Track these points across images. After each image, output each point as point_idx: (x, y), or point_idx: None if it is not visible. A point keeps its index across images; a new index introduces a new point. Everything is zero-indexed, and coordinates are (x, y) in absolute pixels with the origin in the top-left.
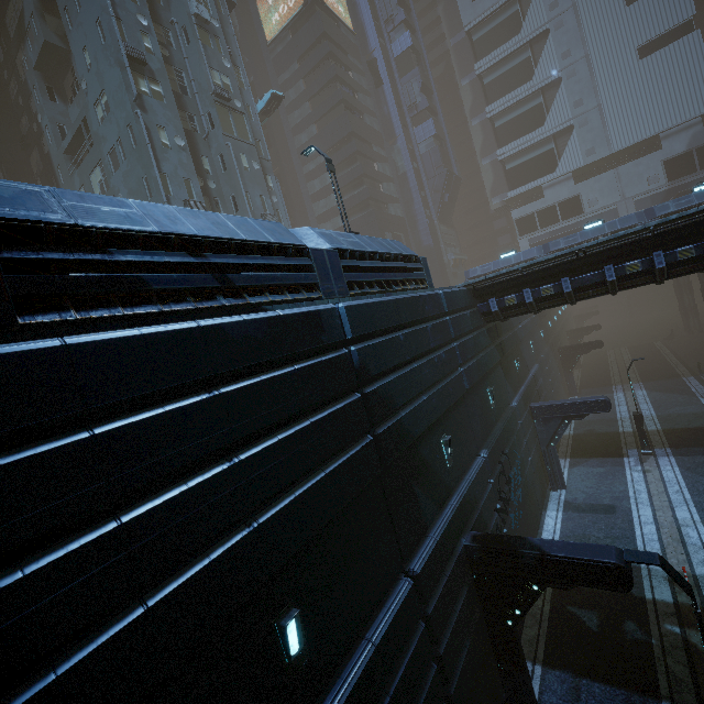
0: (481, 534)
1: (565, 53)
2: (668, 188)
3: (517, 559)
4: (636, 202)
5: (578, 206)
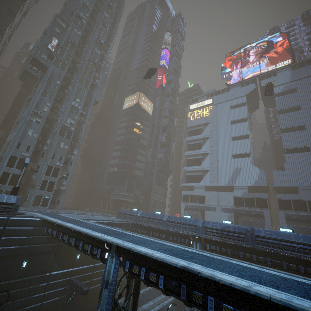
0: None
1: (212, 146)
2: (233, 208)
3: None
4: (222, 208)
5: (203, 199)
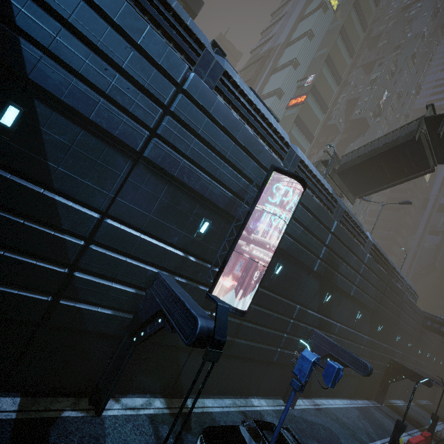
0: (395, 359)
1: None
2: None
3: (403, 367)
4: None
5: None
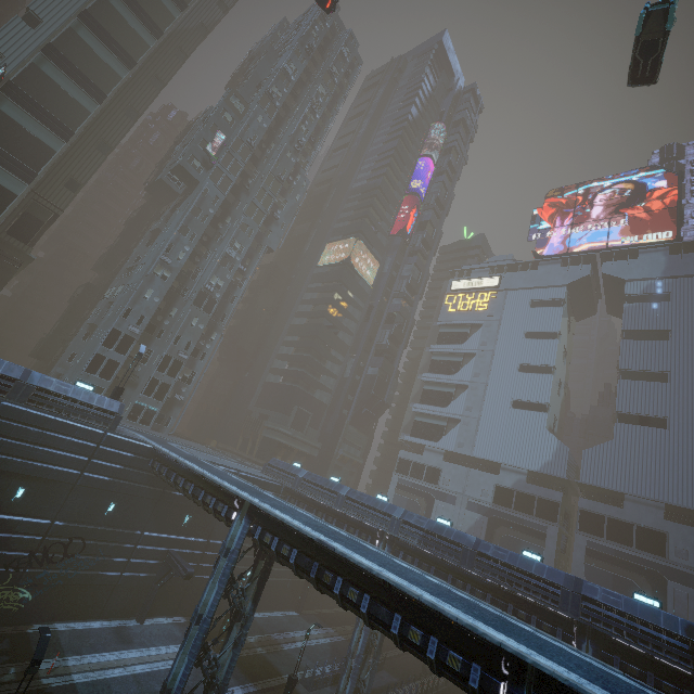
0: None
1: (477, 373)
2: (490, 507)
3: None
4: (469, 502)
5: (437, 477)
